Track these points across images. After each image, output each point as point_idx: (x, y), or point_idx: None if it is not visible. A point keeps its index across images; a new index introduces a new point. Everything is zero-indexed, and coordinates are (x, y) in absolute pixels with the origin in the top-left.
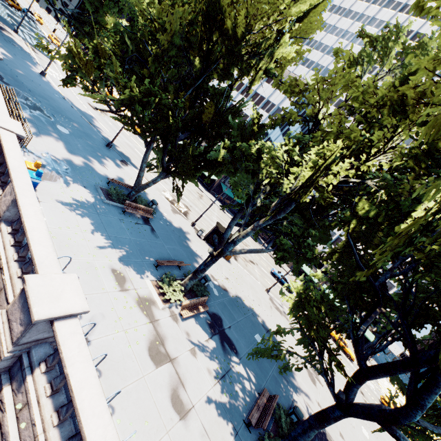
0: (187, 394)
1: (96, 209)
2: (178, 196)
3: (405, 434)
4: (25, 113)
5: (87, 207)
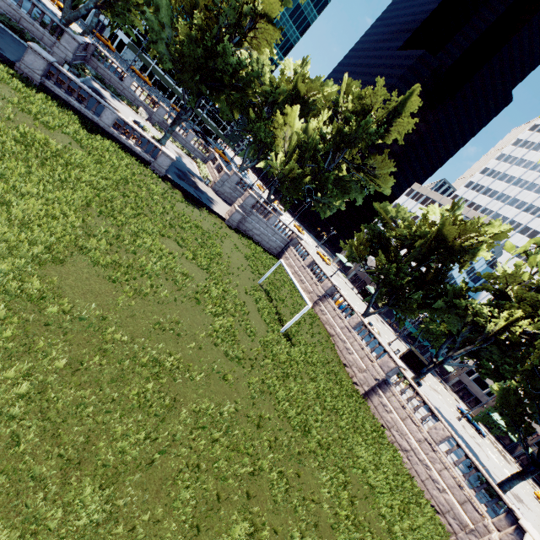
0: None
1: None
2: (402, 323)
3: None
4: None
5: None
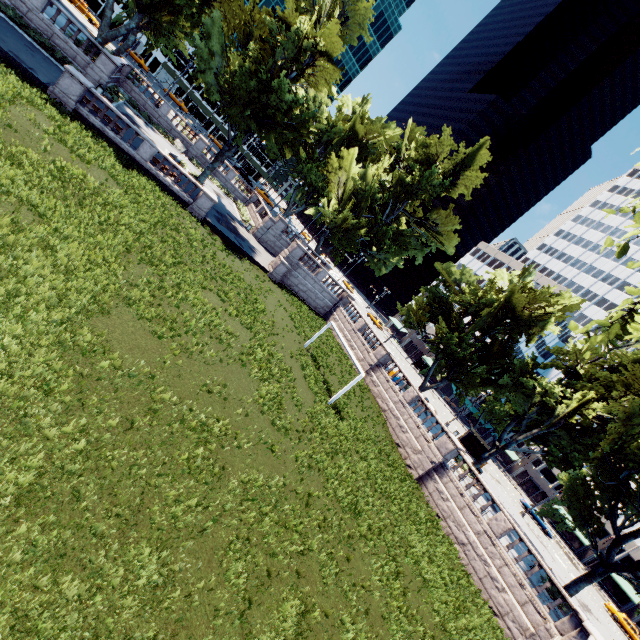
0: None
1: None
2: (463, 400)
3: None
4: None
5: None
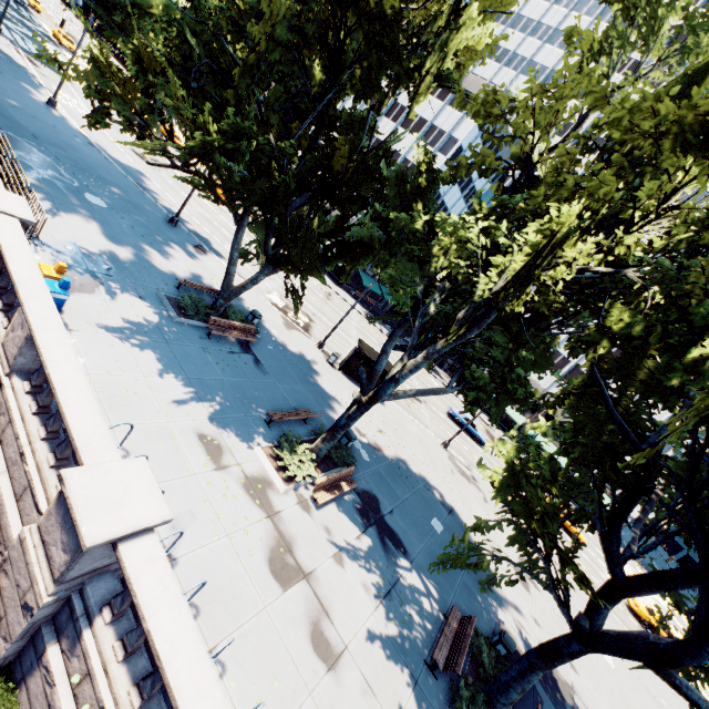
0: (335, 628)
1: (164, 335)
2: (296, 304)
3: (685, 675)
4: (29, 176)
5: (148, 332)
